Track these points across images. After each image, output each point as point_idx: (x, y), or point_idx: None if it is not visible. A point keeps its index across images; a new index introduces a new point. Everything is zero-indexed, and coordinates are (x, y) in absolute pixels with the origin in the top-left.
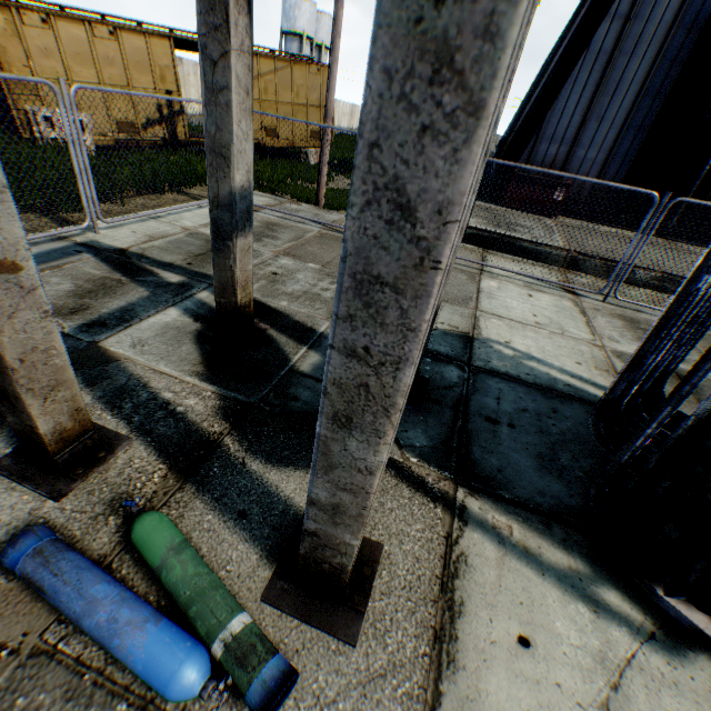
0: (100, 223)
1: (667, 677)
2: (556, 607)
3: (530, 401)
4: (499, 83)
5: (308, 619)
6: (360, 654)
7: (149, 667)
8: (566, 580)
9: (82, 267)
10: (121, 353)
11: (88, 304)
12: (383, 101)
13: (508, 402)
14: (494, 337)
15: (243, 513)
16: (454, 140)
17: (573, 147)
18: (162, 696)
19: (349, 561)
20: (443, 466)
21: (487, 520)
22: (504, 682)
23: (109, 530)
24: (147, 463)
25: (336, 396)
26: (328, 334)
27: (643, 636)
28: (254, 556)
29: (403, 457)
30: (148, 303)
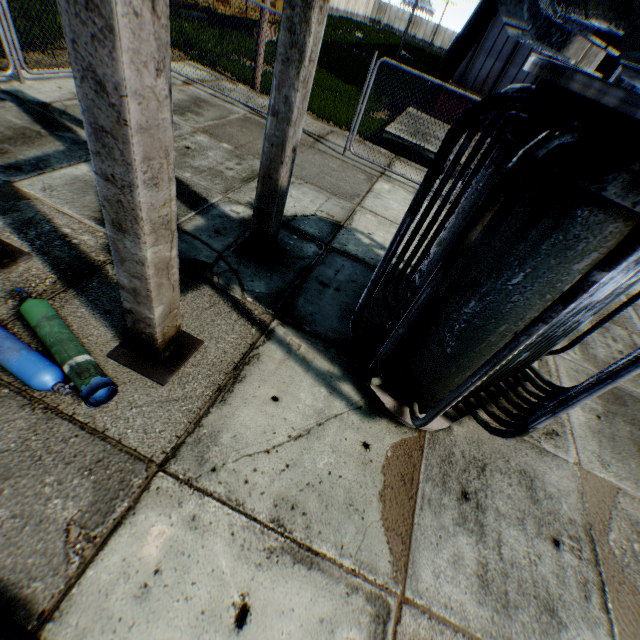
0: (27, 74)
1: (355, 425)
2: (306, 387)
3: (362, 276)
4: (116, 18)
5: (136, 369)
6: (166, 390)
7: (21, 370)
8: (321, 376)
9: (5, 115)
10: (33, 194)
11: (7, 150)
12: (70, 16)
13: (344, 275)
14: (361, 228)
15: (109, 312)
16: (109, 47)
17: (507, 65)
18: (33, 390)
19: (154, 331)
20: (270, 306)
21: (285, 340)
22: (252, 414)
23: (8, 307)
24: (43, 273)
25: (109, 208)
26: (217, 206)
27: (354, 407)
28: (111, 335)
29: (243, 296)
30: (63, 157)
